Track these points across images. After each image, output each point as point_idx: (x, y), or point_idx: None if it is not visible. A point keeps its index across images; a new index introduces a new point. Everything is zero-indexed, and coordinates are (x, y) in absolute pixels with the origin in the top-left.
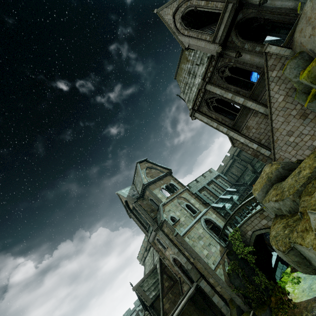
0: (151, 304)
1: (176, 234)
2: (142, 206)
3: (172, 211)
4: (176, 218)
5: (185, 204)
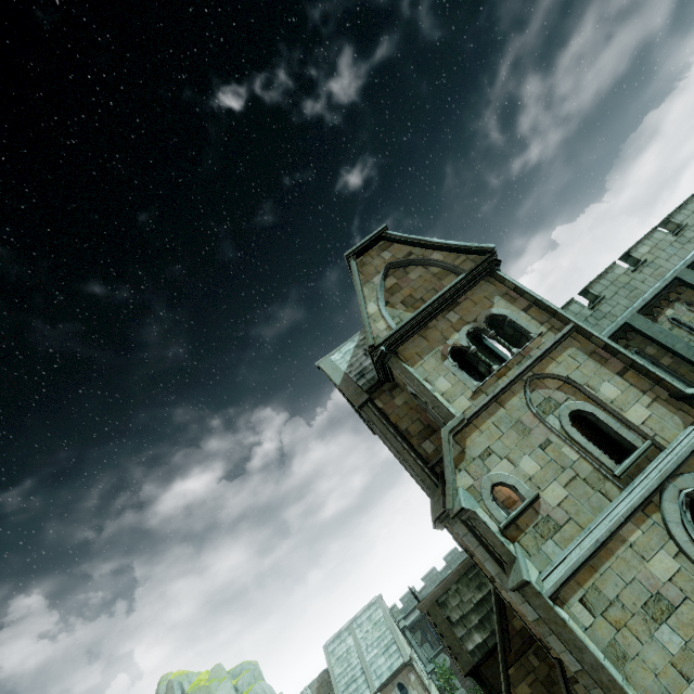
0: (473, 670)
1: (518, 585)
2: (391, 415)
3: (498, 454)
4: (518, 493)
5: (567, 413)
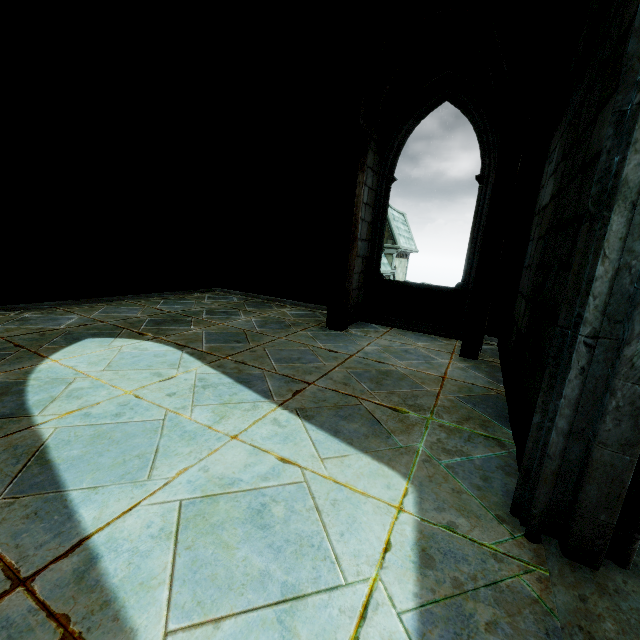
0: None
1: None
2: None
3: None
4: None
5: None
